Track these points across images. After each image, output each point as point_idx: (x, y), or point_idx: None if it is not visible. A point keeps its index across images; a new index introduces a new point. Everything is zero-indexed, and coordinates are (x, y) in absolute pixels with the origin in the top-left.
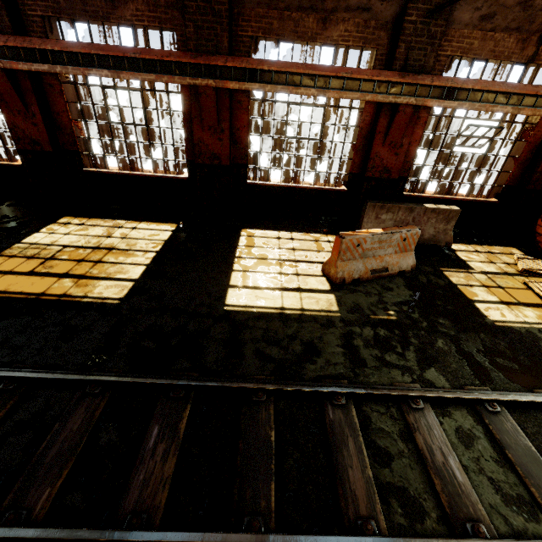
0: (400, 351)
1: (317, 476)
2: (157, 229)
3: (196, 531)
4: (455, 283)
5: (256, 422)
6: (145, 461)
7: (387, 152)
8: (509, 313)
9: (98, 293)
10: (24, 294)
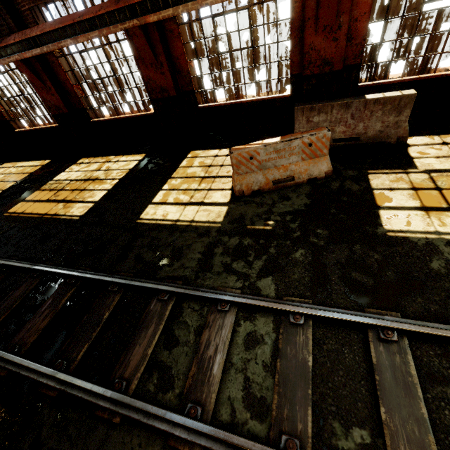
0: (251, 260)
1: (118, 346)
2: (130, 160)
3: (29, 360)
4: (373, 187)
5: (102, 304)
6: (35, 318)
7: (323, 41)
8: (419, 221)
9: (71, 212)
10: (38, 214)
